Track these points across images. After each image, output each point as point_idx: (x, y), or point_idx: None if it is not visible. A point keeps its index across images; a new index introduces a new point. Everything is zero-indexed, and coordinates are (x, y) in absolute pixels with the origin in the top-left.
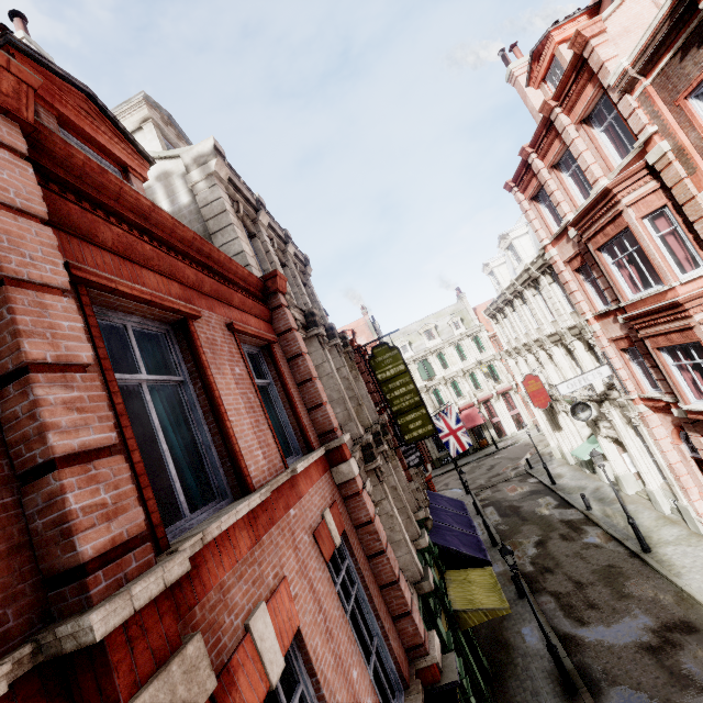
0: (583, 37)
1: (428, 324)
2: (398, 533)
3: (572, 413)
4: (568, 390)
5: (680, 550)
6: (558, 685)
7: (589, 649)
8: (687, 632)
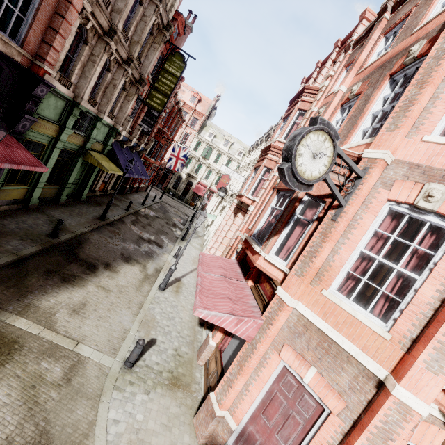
0: (365, 15)
1: (231, 139)
2: (90, 74)
3: (219, 189)
4: (224, 170)
5: (191, 246)
6: (99, 216)
7: (124, 225)
8: (158, 245)
